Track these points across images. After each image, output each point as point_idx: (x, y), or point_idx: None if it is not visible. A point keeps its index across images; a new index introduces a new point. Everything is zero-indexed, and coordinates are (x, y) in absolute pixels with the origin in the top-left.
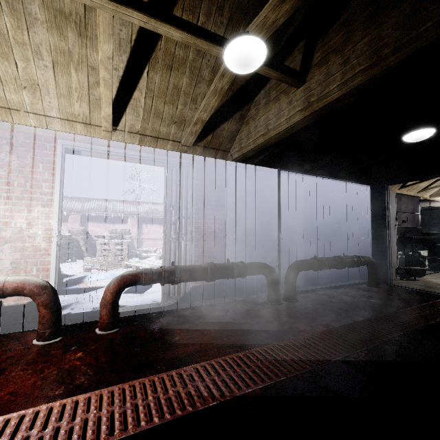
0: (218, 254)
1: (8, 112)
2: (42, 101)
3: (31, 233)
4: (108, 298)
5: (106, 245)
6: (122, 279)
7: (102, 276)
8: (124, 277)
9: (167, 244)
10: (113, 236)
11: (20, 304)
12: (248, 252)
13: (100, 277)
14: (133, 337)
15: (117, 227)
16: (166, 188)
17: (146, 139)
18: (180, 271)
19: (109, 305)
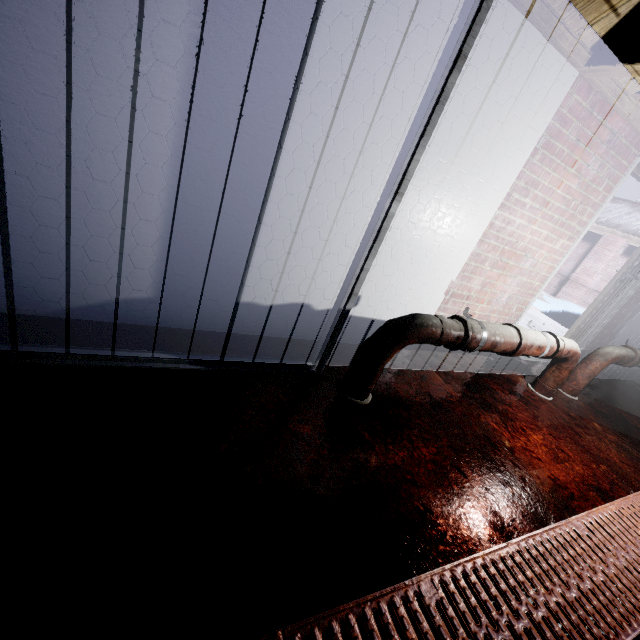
0: (620, 324)
1: None
2: None
3: (539, 269)
4: (597, 372)
5: None
6: (616, 358)
7: None
8: (617, 356)
9: (599, 303)
10: None
11: None
12: (638, 327)
13: None
14: (603, 413)
15: None
16: None
17: None
18: None
19: (592, 378)
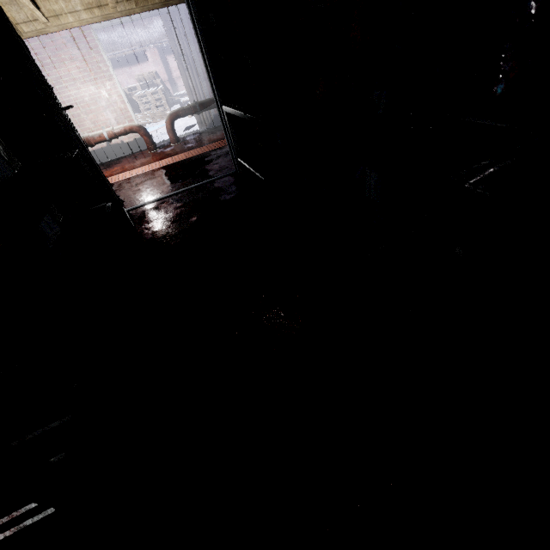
0: None
1: (57, 18)
2: (71, 2)
3: (113, 100)
4: (169, 127)
5: (144, 98)
6: (171, 116)
7: (157, 126)
8: (172, 115)
9: (188, 88)
10: (144, 86)
11: (131, 141)
12: None
13: (156, 128)
14: (188, 143)
15: (139, 69)
16: (170, 40)
17: (139, 1)
18: (199, 105)
19: (171, 131)
